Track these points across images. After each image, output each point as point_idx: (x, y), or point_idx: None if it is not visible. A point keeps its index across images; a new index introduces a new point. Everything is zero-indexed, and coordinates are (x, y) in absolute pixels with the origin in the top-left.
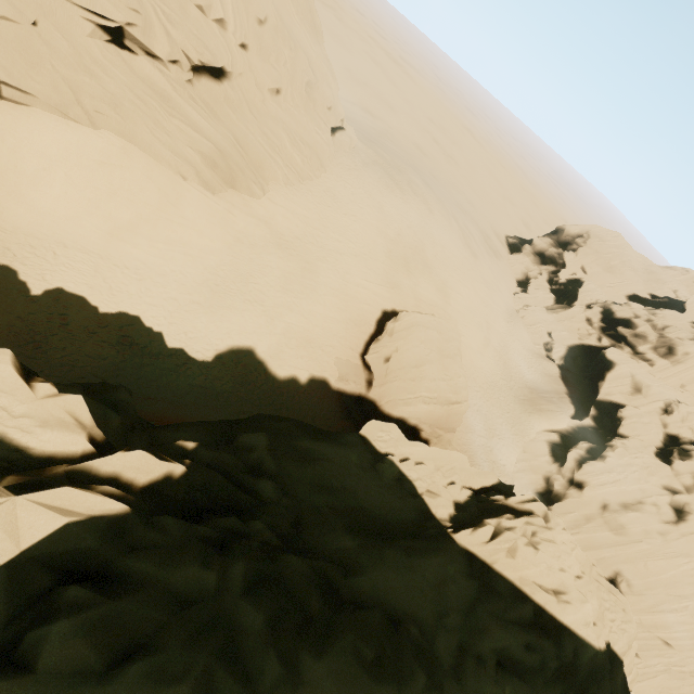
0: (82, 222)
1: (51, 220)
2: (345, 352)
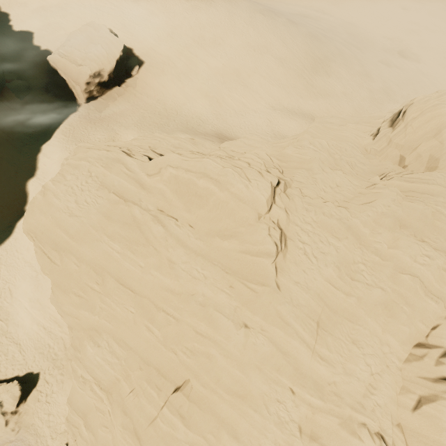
0: None
1: None
2: None
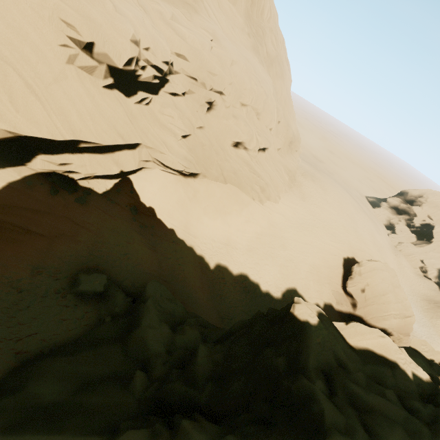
0: (218, 228)
1: (208, 229)
2: (334, 286)
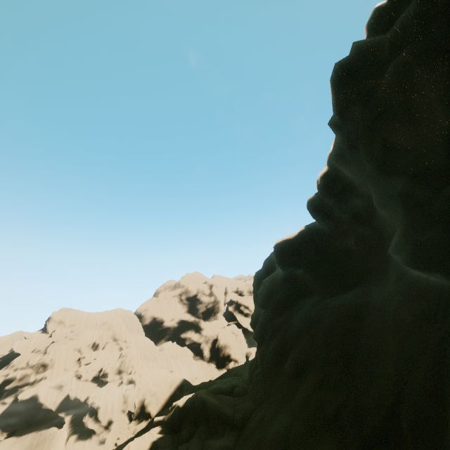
0: None
1: None
2: None
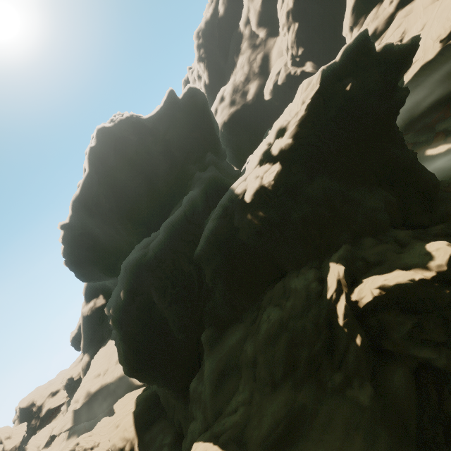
0: None
1: None
2: None
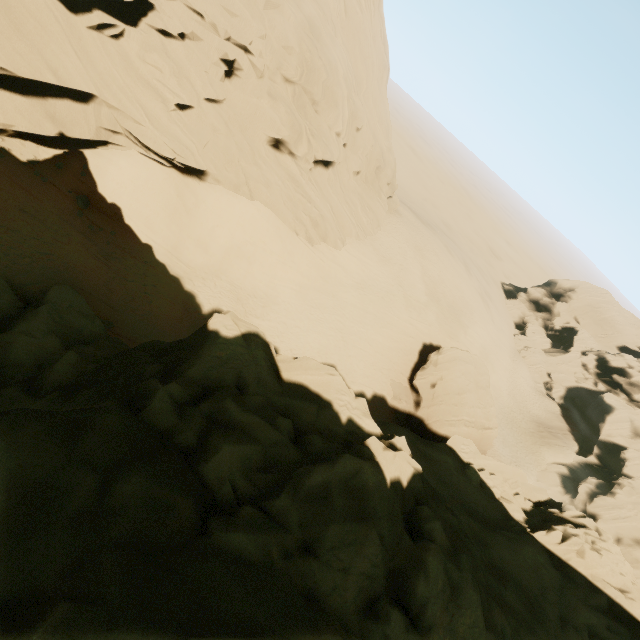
0: (232, 263)
1: (214, 260)
2: (397, 376)
